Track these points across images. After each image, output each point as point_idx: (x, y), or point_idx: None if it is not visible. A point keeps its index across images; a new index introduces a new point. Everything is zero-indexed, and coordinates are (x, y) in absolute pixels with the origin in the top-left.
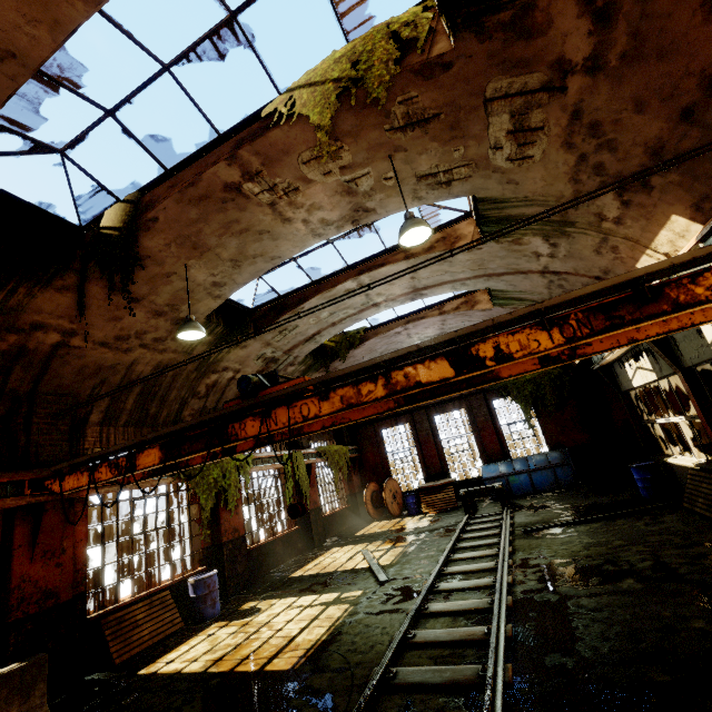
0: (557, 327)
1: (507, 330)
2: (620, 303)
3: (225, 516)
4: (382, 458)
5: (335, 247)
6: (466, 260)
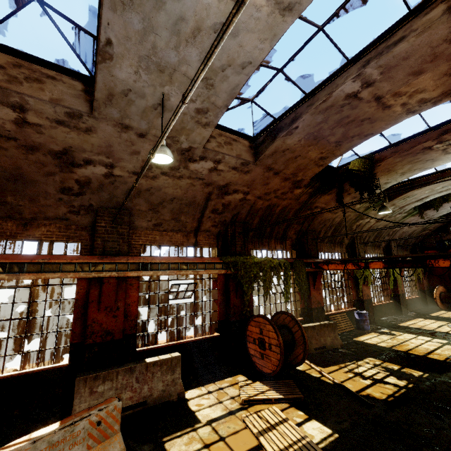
0: None
1: None
2: None
3: (363, 288)
4: (449, 272)
5: None
6: None
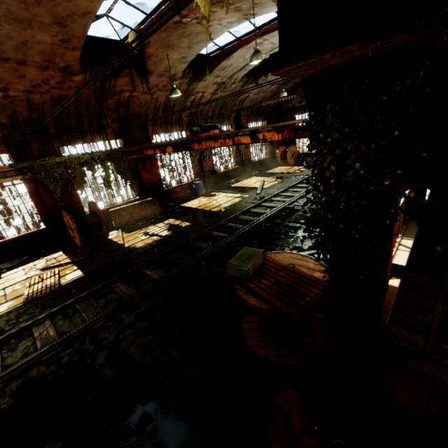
0: (281, 133)
1: (267, 131)
2: (299, 129)
3: (204, 161)
4: None
5: None
6: None
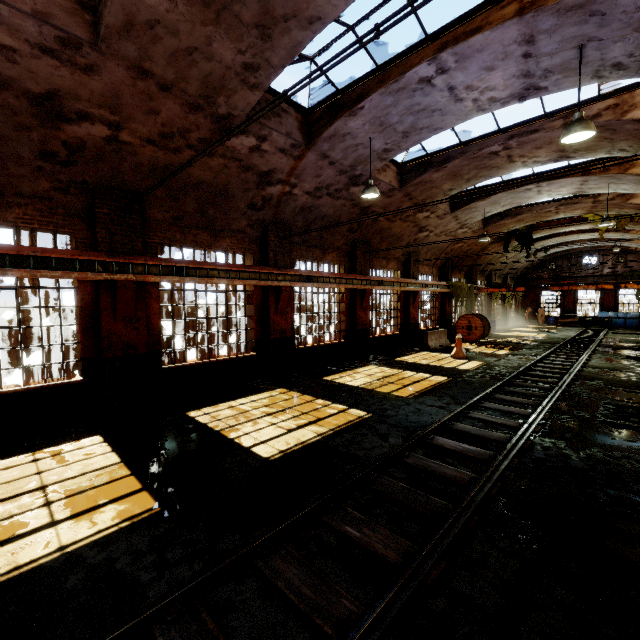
0: (639, 285)
1: (629, 283)
2: None
3: (492, 306)
4: (537, 298)
5: None
6: (632, 235)
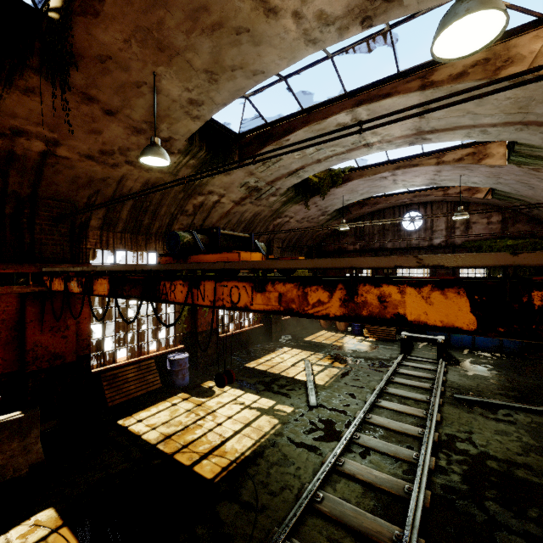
0: None
1: None
2: None
3: (202, 313)
4: None
5: (334, 65)
6: (505, 98)
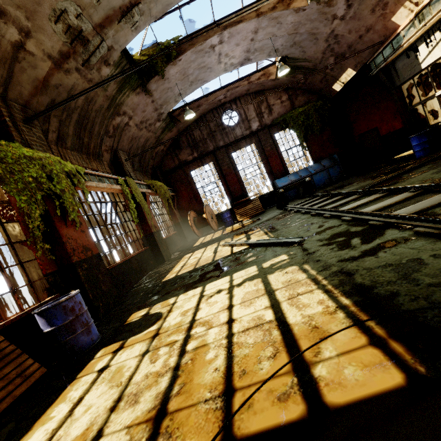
0: None
1: None
2: None
3: (67, 234)
4: (194, 194)
5: None
6: None
